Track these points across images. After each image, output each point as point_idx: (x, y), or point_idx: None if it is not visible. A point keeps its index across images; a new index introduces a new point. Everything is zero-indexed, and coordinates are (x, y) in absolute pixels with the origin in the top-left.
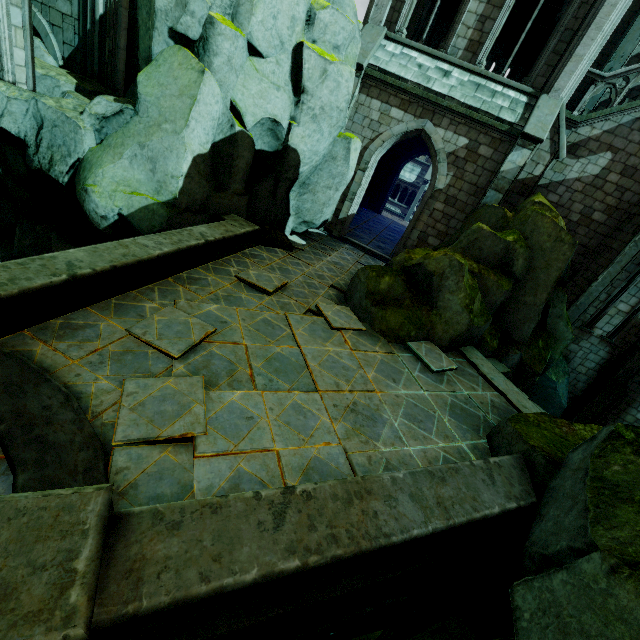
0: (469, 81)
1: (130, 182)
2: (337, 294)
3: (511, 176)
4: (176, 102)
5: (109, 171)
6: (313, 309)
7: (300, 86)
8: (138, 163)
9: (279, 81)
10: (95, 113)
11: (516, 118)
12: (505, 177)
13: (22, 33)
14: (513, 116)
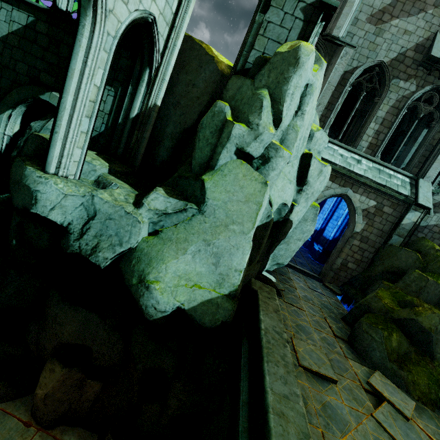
0: (373, 167)
1: (191, 274)
2: (346, 346)
3: (408, 227)
4: (243, 207)
5: (172, 266)
6: (367, 387)
7: (304, 180)
8: (200, 257)
9: (291, 177)
10: (154, 208)
11: (408, 192)
12: (404, 228)
13: (84, 136)
14: (406, 191)
